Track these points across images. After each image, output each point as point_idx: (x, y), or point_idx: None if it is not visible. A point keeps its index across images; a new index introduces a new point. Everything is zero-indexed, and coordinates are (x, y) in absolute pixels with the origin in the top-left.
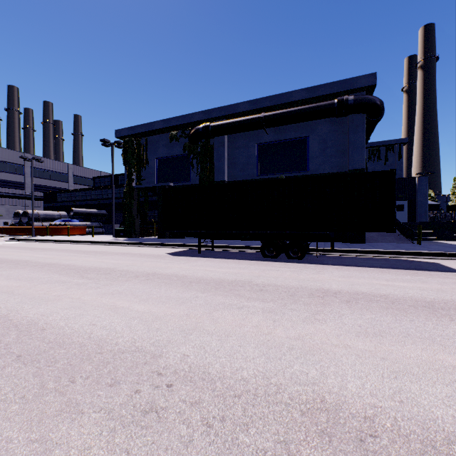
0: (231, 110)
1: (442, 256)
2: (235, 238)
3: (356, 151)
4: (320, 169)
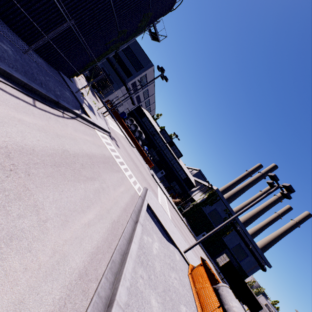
0: (246, 233)
1: None
2: (230, 284)
3: (252, 272)
4: (242, 265)
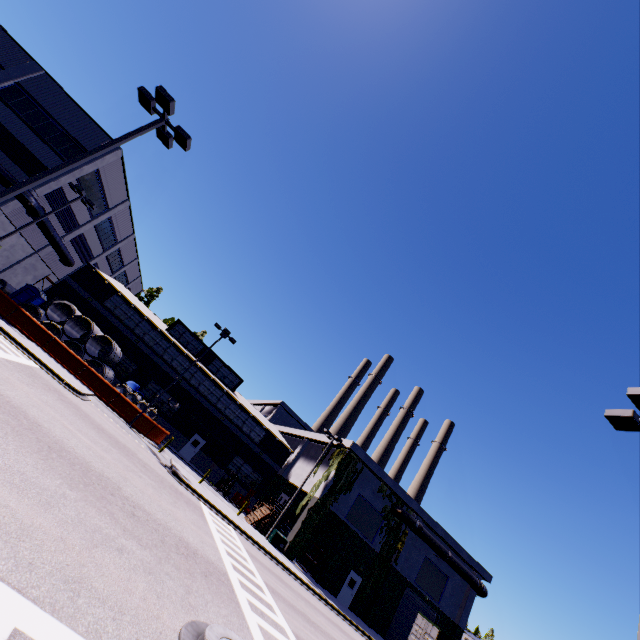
0: (433, 525)
1: None
2: None
3: (466, 614)
4: (445, 608)
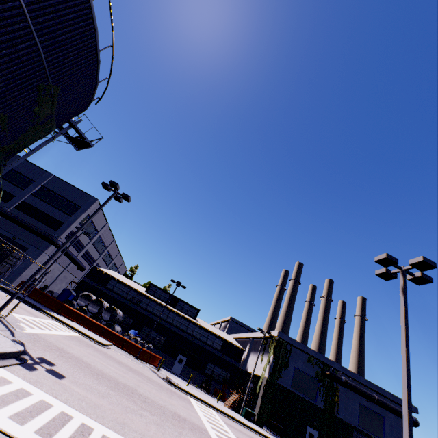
0: (356, 377)
1: None
2: None
3: None
4: None
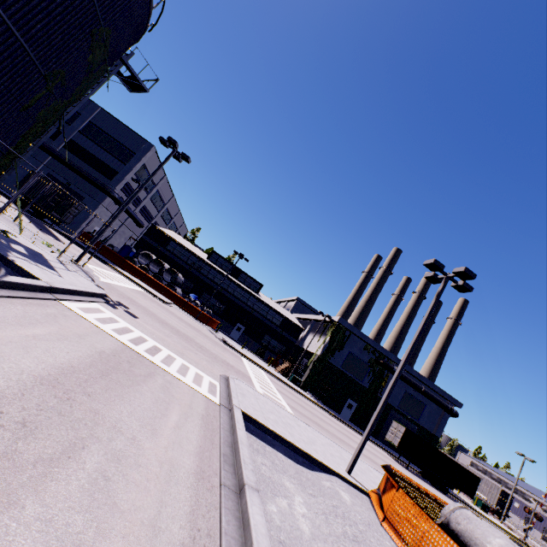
0: (409, 369)
1: (465, 504)
2: (422, 469)
3: (441, 428)
4: (423, 424)
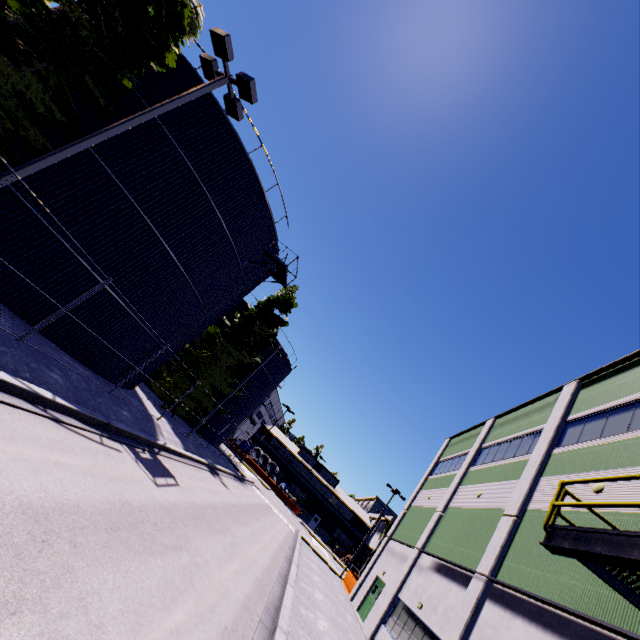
0: None
1: None
2: None
3: None
4: None
